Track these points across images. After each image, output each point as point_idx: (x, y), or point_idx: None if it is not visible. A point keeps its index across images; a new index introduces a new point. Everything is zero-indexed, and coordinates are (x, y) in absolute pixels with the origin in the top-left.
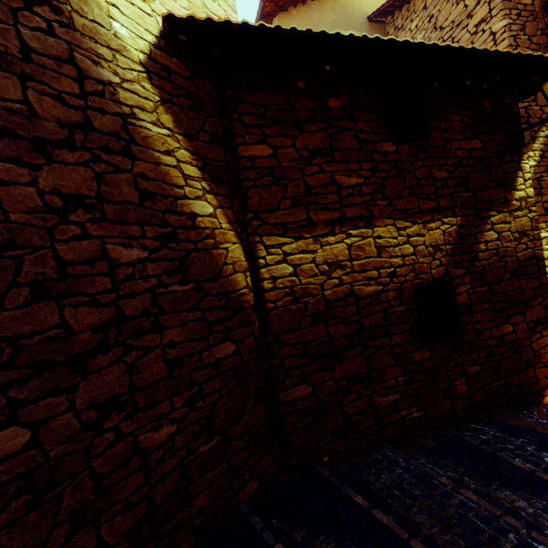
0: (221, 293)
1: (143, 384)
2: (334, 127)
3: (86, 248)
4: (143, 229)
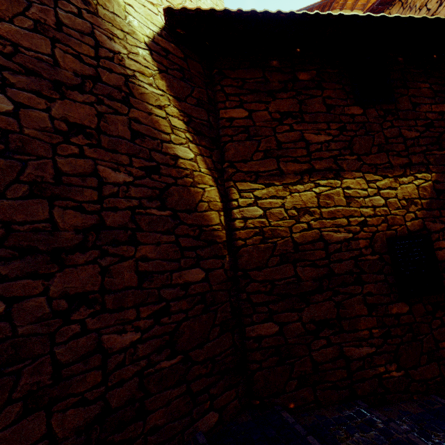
0: (195, 224)
1: (113, 287)
2: (303, 94)
3: (80, 165)
4: (131, 160)
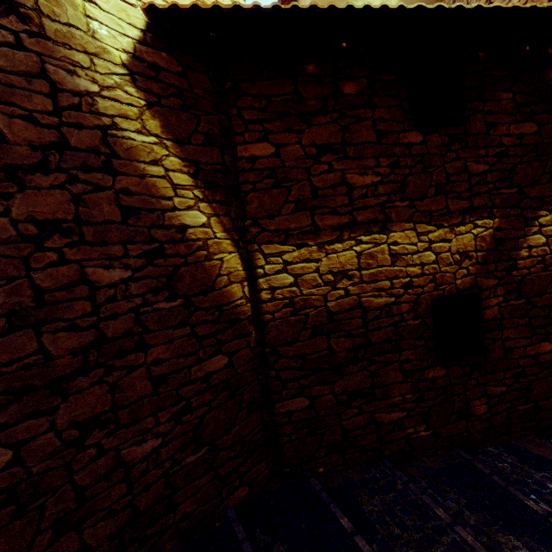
0: (213, 306)
1: (126, 401)
2: (348, 117)
3: (63, 274)
4: (126, 248)
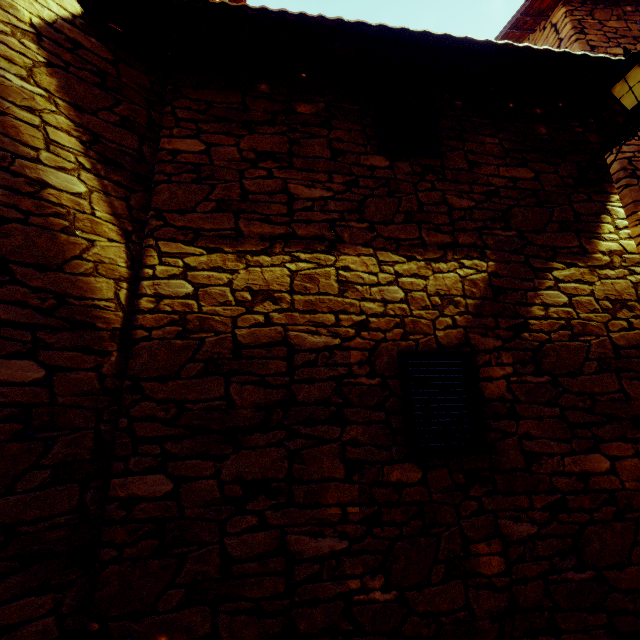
0: (50, 290)
1: None
2: (299, 132)
3: None
4: None
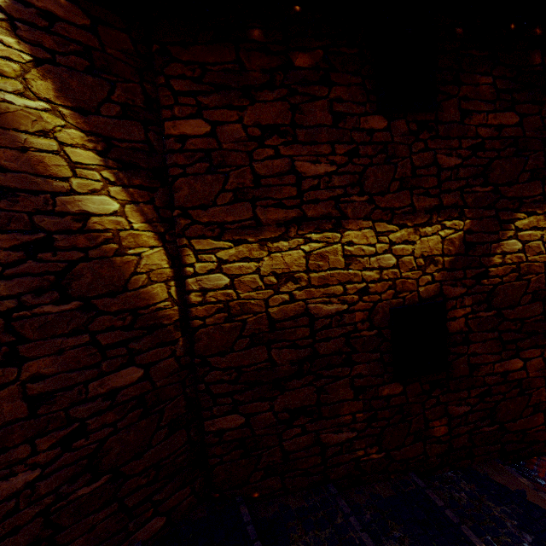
0: (125, 309)
1: None
2: (300, 94)
3: None
4: None
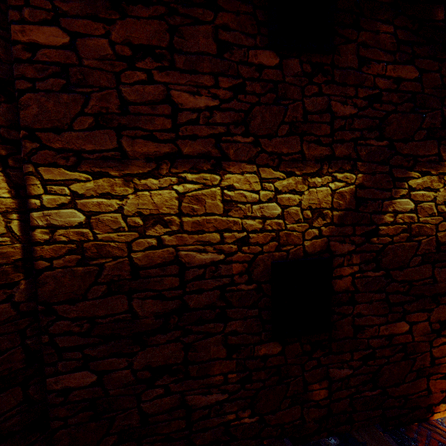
0: None
1: None
2: (180, 15)
3: None
4: None
